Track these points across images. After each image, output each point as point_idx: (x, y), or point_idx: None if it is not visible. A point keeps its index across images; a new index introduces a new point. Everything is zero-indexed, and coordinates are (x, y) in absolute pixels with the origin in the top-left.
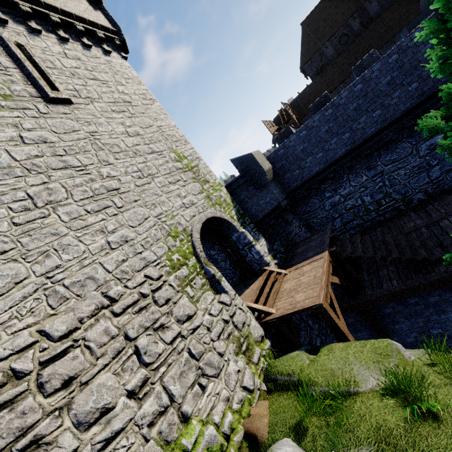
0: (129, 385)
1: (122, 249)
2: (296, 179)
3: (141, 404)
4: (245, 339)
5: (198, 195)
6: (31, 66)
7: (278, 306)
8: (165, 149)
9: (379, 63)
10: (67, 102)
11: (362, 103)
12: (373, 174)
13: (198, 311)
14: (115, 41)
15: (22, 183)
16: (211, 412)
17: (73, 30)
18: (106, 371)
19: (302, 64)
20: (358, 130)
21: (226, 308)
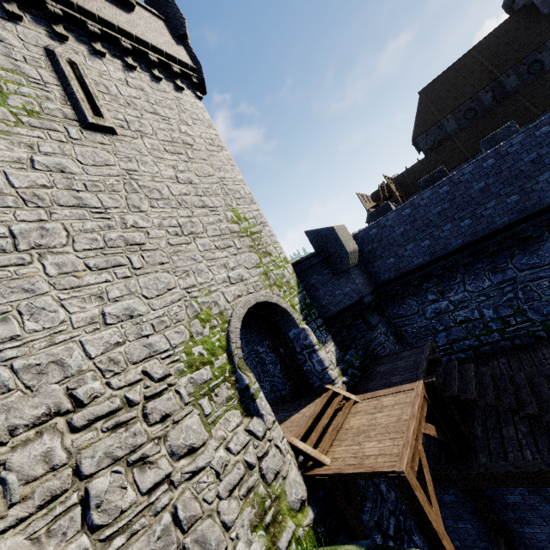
0: None
1: (121, 327)
2: (390, 269)
3: None
4: (274, 501)
5: (251, 270)
6: (77, 86)
7: (336, 453)
8: (222, 205)
9: (521, 135)
10: (109, 131)
11: (493, 183)
12: (500, 280)
13: (211, 439)
14: (192, 78)
15: (8, 216)
16: None
17: (145, 59)
18: (17, 531)
19: (415, 136)
20: (483, 217)
21: (254, 442)
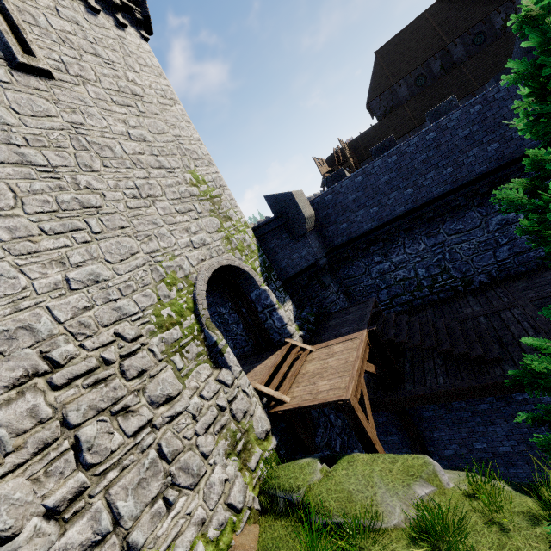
0: (51, 498)
1: (87, 292)
2: (342, 233)
3: (65, 528)
4: (243, 434)
5: (213, 234)
6: None
7: (295, 393)
8: (179, 166)
9: (459, 112)
10: (45, 74)
11: (433, 155)
12: (432, 243)
13: (186, 389)
14: (135, 13)
15: None
16: (174, 542)
17: None
18: (17, 474)
19: (369, 100)
20: (423, 187)
21: (225, 389)
